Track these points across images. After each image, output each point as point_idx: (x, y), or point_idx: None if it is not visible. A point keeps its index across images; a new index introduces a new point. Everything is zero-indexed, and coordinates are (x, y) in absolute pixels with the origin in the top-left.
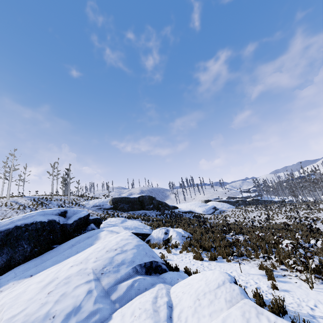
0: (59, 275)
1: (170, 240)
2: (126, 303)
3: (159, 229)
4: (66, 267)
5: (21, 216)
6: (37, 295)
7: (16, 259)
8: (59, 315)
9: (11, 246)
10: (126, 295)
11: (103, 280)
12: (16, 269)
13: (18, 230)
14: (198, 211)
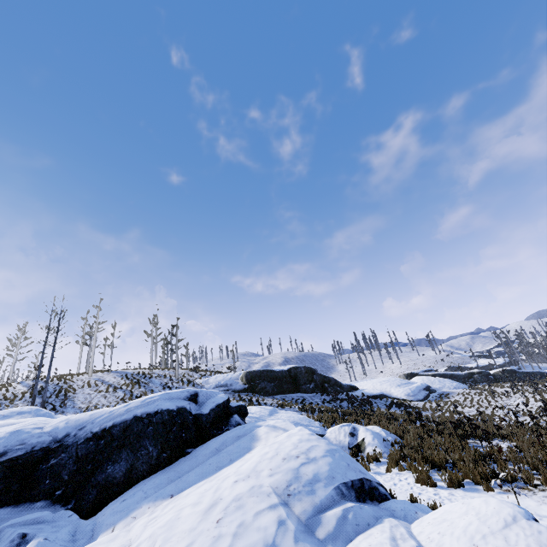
0: (222, 494)
1: (362, 447)
2: (344, 545)
3: (339, 427)
4: (227, 483)
5: (139, 401)
6: (200, 524)
7: (139, 470)
8: None
9: (132, 448)
10: (340, 532)
11: (293, 505)
12: (142, 486)
13: (139, 423)
14: (397, 395)
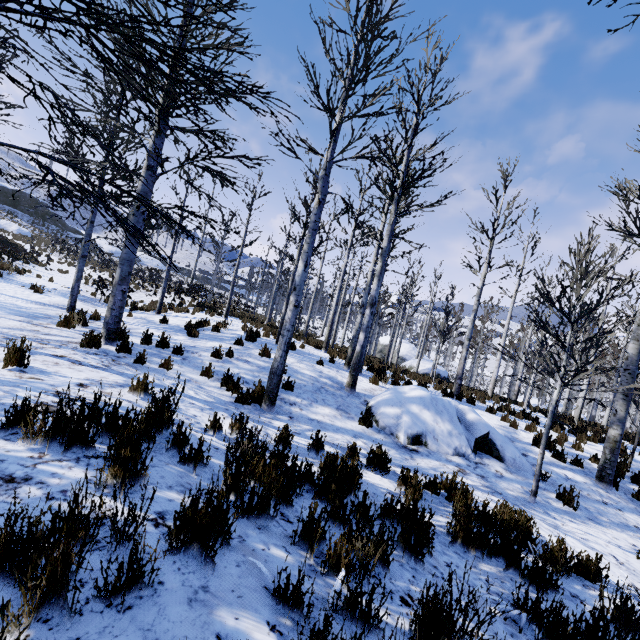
0: None
1: (10, 230)
2: None
3: (5, 221)
4: None
5: None
6: None
7: None
8: None
9: None
10: None
11: None
12: None
13: None
14: (104, 249)
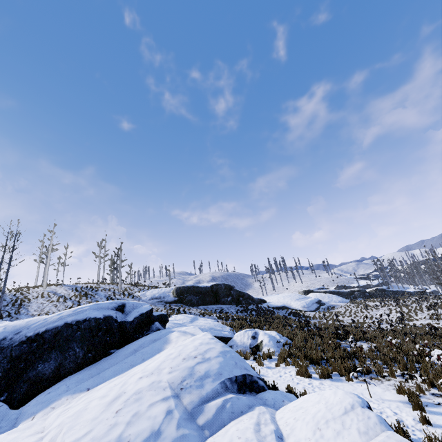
0: (127, 389)
1: (260, 347)
2: (218, 429)
3: (244, 332)
4: (133, 379)
5: (71, 310)
6: (102, 414)
7: (66, 367)
8: (135, 441)
9: (61, 350)
10: (217, 419)
11: (183, 397)
12: (67, 380)
13: (69, 329)
14: (295, 307)
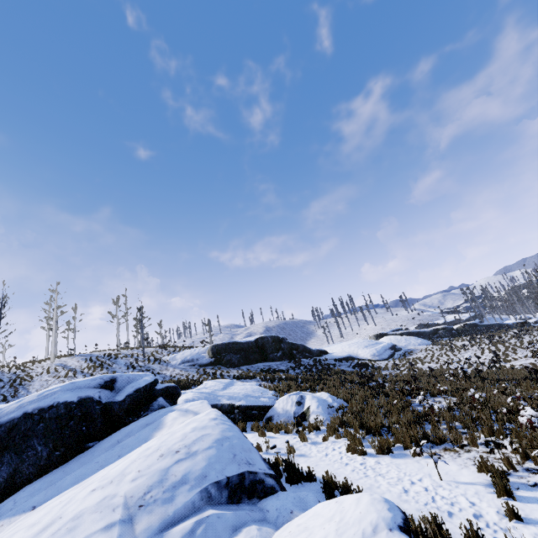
0: (66, 510)
1: (307, 416)
2: None
3: (287, 397)
4: (84, 493)
5: (36, 394)
6: None
7: (24, 473)
8: None
9: (16, 450)
10: None
11: (139, 521)
12: (20, 493)
13: (28, 421)
14: (364, 356)
